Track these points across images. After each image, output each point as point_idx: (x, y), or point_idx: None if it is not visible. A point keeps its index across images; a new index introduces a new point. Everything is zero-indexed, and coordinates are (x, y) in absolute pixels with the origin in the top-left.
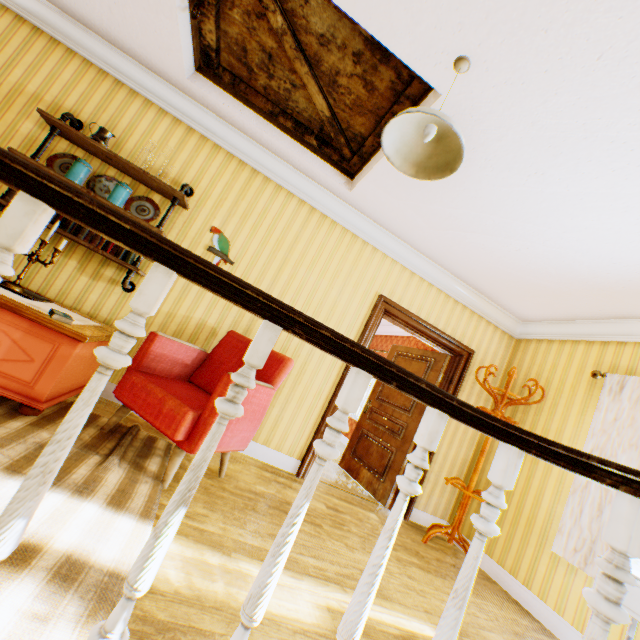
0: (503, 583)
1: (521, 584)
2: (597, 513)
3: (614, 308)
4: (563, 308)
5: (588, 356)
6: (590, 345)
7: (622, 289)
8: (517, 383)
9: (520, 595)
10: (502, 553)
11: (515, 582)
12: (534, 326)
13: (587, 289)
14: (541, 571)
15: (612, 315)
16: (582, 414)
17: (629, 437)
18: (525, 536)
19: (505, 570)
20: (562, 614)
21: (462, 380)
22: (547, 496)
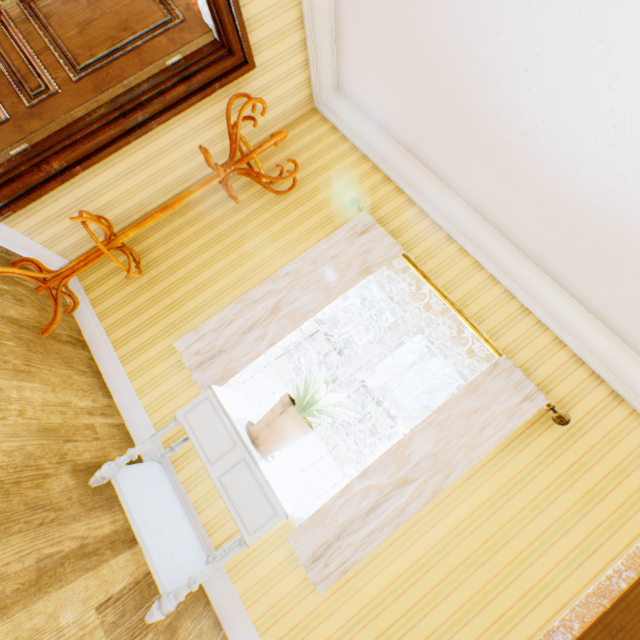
0: (97, 351)
1: (118, 359)
2: (246, 331)
3: (435, 148)
4: (395, 106)
5: (363, 182)
6: (375, 173)
7: (474, 127)
8: (274, 160)
9: (109, 368)
10: (118, 323)
11: (113, 355)
12: (345, 107)
13: (448, 95)
14: (150, 355)
15: (422, 156)
16: (309, 235)
17: (331, 281)
18: (158, 318)
19: (109, 340)
20: (142, 397)
21: (208, 95)
22: (211, 292)
